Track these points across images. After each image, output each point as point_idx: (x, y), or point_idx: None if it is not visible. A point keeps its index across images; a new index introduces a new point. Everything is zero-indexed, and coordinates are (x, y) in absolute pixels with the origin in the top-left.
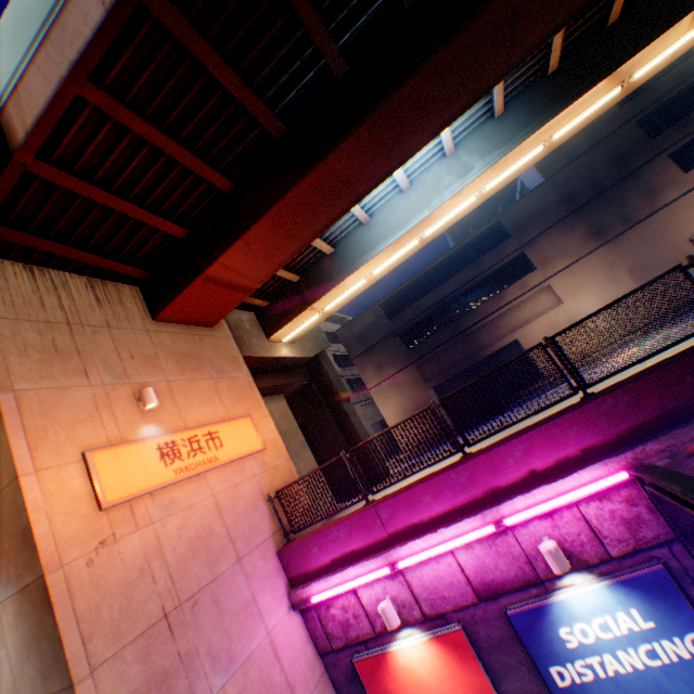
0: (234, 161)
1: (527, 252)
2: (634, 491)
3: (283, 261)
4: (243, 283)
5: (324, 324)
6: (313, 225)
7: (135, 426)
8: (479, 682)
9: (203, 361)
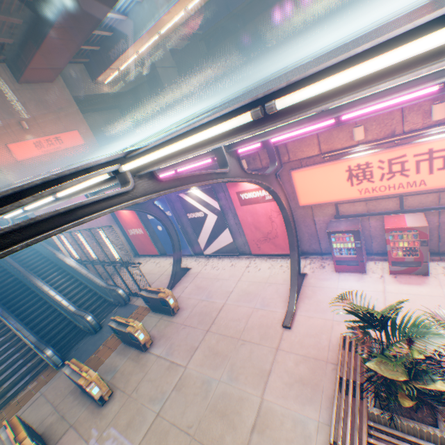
0: (17, 7)
1: (296, 15)
2: None
3: (70, 58)
4: (54, 67)
5: (176, 43)
6: (74, 44)
7: (23, 136)
8: (137, 217)
9: (50, 104)
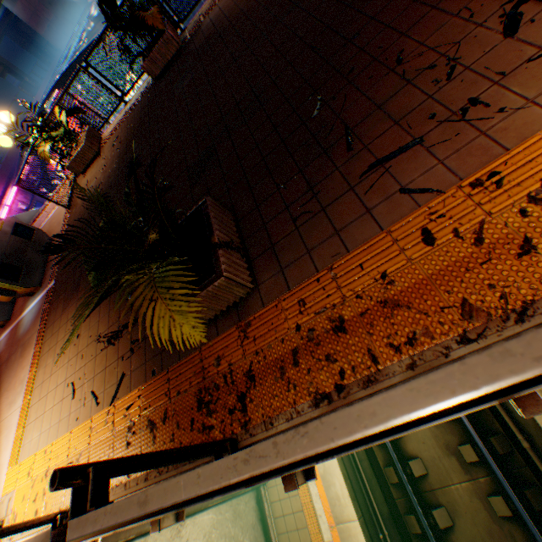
0: None
1: None
2: (21, 193)
3: None
4: None
5: None
6: None
7: None
8: None
9: None
